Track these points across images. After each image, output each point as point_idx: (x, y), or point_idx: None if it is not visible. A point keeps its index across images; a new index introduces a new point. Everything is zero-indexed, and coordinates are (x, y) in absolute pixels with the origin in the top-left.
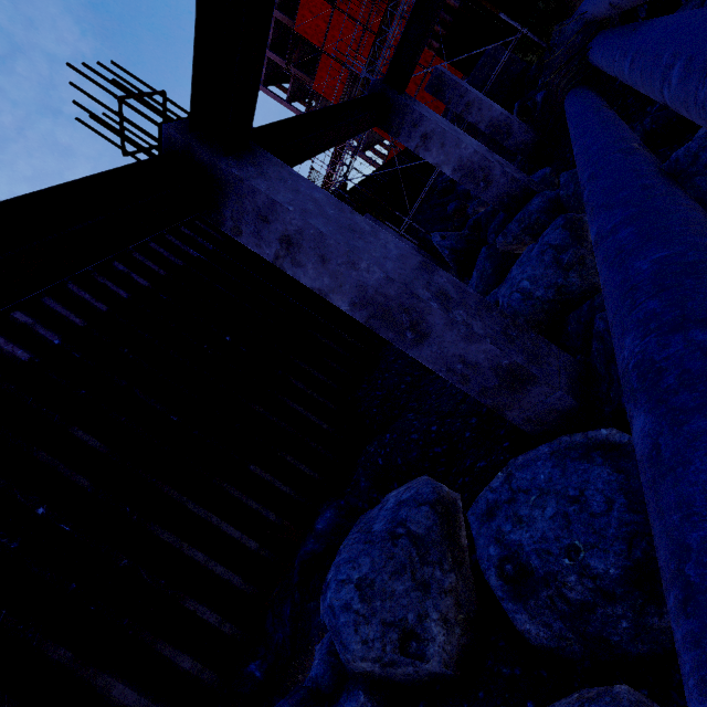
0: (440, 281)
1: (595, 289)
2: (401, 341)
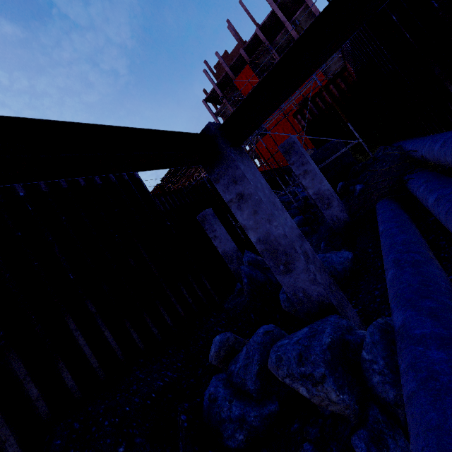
0: None
1: None
2: None
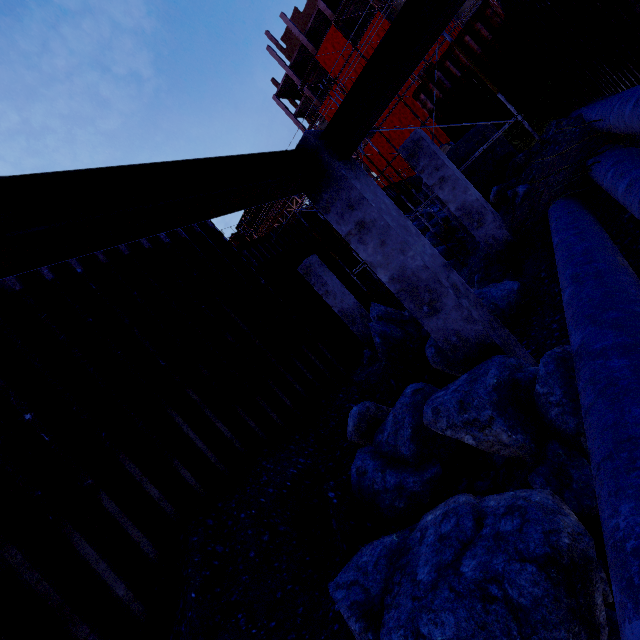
0: None
1: None
2: None
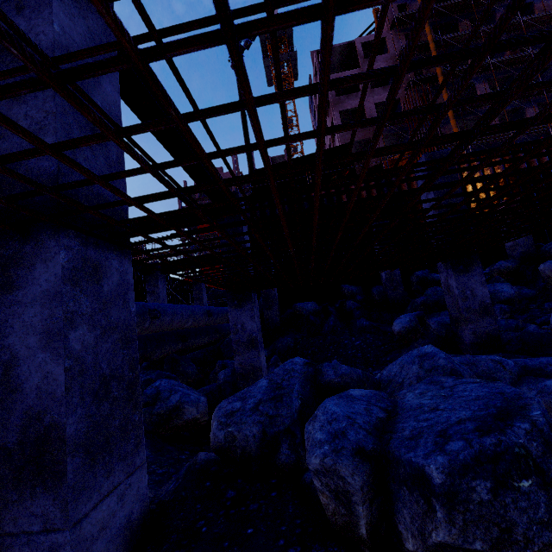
0: None
1: None
2: None
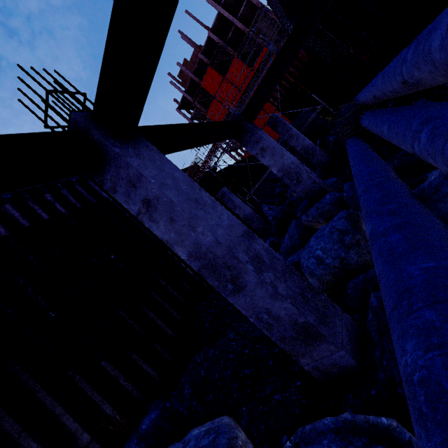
0: (257, 247)
1: (367, 264)
2: (223, 289)
